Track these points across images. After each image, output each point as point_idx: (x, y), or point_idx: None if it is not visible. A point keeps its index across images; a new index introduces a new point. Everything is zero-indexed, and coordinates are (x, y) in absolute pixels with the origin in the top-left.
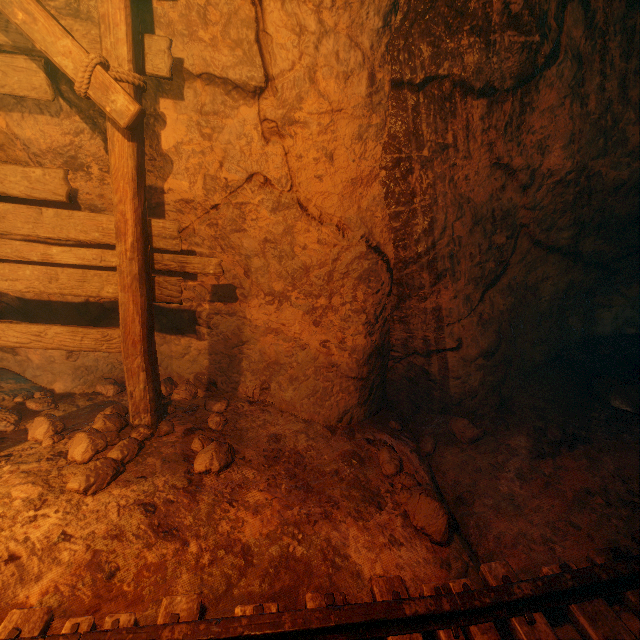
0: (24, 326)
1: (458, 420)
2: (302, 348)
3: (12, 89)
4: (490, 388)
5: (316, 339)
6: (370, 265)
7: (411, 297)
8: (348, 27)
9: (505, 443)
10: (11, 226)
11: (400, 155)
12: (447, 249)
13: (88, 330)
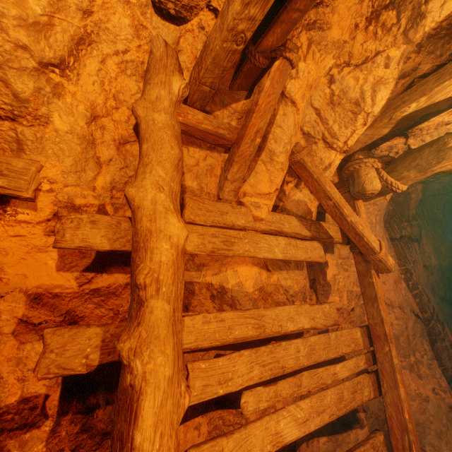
0: None
1: None
2: (426, 401)
3: (313, 258)
4: None
5: (428, 389)
6: (420, 326)
7: (436, 340)
8: (378, 220)
9: None
10: (317, 355)
11: (405, 267)
12: (436, 308)
13: (364, 447)
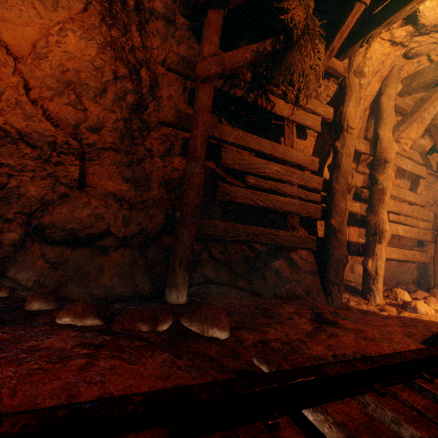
0: (411, 251)
1: None
2: None
3: (421, 174)
4: None
5: None
6: None
7: None
8: None
9: None
10: (414, 214)
11: None
12: None
13: (423, 253)
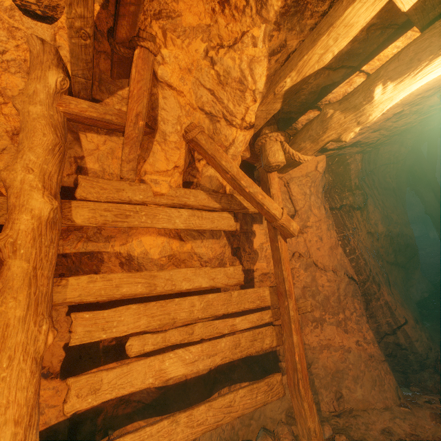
0: (220, 400)
1: None
2: (348, 351)
3: (220, 227)
4: (431, 340)
5: (352, 342)
6: (353, 287)
7: (371, 300)
8: (315, 192)
9: None
10: (214, 309)
11: (343, 234)
12: (374, 271)
13: (258, 384)
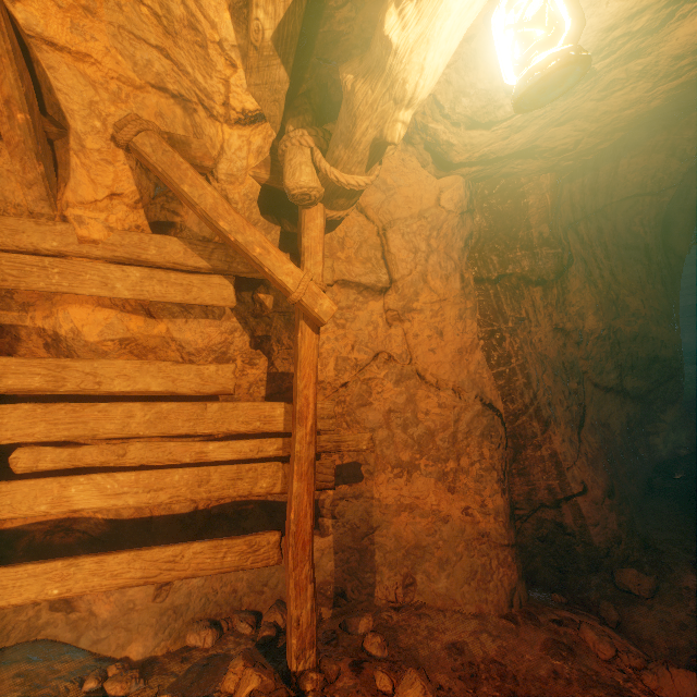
0: (157, 551)
1: (625, 571)
2: (444, 521)
3: (203, 300)
4: (627, 529)
5: (456, 507)
6: (488, 421)
7: (526, 447)
8: (444, 247)
9: (682, 586)
10: (170, 426)
11: (492, 328)
12: (544, 398)
13: (233, 541)
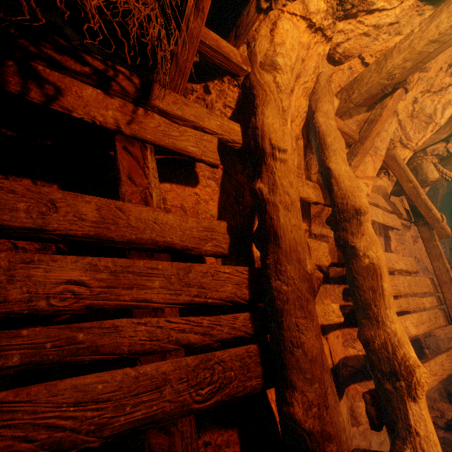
0: (437, 359)
1: None
2: None
3: (396, 226)
4: None
5: None
6: None
7: None
8: None
9: None
10: (412, 288)
11: None
12: None
13: (448, 353)
